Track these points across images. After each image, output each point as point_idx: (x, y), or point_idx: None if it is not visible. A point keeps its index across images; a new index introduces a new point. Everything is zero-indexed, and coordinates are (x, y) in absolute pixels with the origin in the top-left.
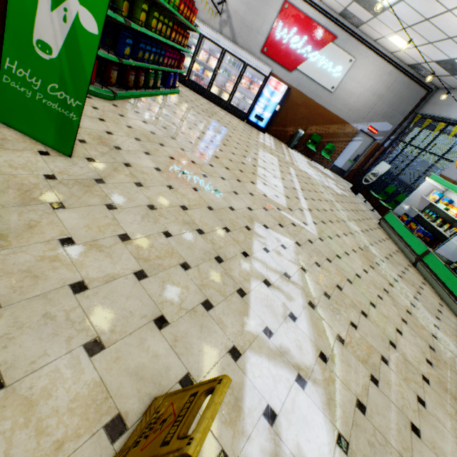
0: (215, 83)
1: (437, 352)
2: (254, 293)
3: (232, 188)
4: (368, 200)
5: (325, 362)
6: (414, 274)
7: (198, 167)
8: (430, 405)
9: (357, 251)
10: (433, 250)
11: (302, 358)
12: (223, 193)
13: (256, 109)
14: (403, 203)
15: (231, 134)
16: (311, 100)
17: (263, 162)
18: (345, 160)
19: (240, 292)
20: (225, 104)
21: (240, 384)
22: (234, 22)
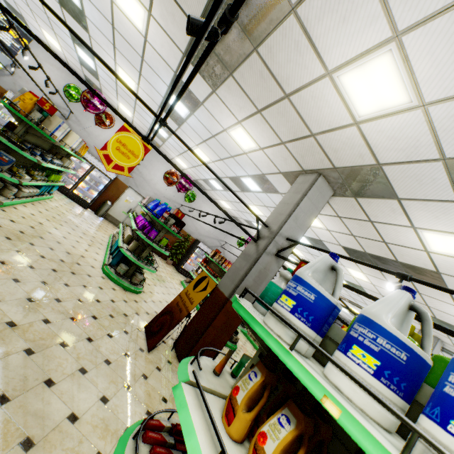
0: None
1: None
2: None
3: None
4: None
5: None
6: None
7: None
8: None
9: None
10: None
11: None
12: None
13: None
14: None
15: None
16: None
17: None
18: None
19: None
20: None
21: None
22: None
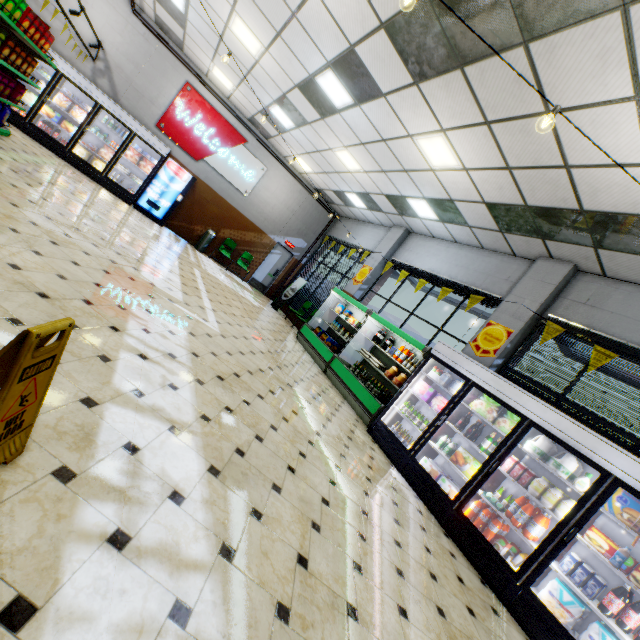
0: (82, 143)
1: (328, 429)
2: (124, 361)
3: (102, 266)
4: (289, 318)
5: (208, 422)
6: (323, 379)
7: (44, 231)
8: (311, 457)
9: (266, 353)
10: (337, 356)
11: (180, 416)
12: (85, 268)
13: (150, 193)
14: (317, 317)
15: (107, 212)
16: (223, 199)
17: (155, 253)
18: (266, 274)
19: (104, 358)
20: (98, 175)
21: (95, 425)
22: (117, 78)
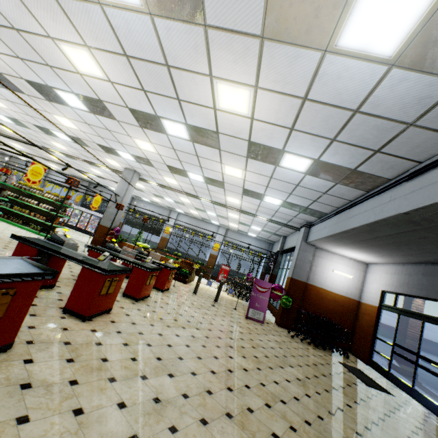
0: None
1: None
2: None
3: None
4: None
5: None
6: None
7: None
8: None
9: None
10: None
11: None
12: None
13: None
14: None
15: None
16: None
17: None
18: None
19: None
20: None
21: None
22: None
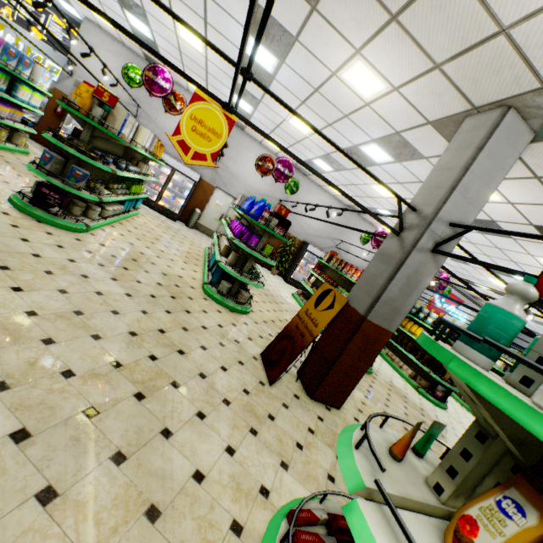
0: None
1: None
2: None
3: None
4: None
5: None
6: None
7: None
8: None
9: None
10: None
11: None
12: None
13: None
14: None
15: None
16: None
17: None
18: None
19: None
20: None
21: None
22: None
